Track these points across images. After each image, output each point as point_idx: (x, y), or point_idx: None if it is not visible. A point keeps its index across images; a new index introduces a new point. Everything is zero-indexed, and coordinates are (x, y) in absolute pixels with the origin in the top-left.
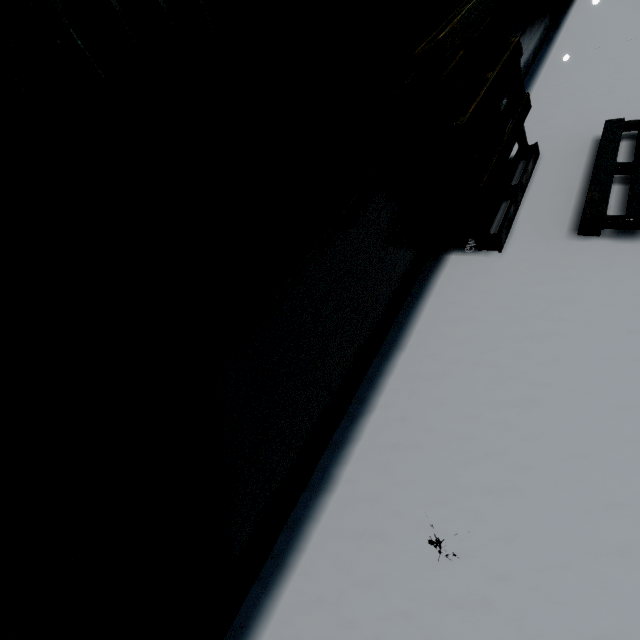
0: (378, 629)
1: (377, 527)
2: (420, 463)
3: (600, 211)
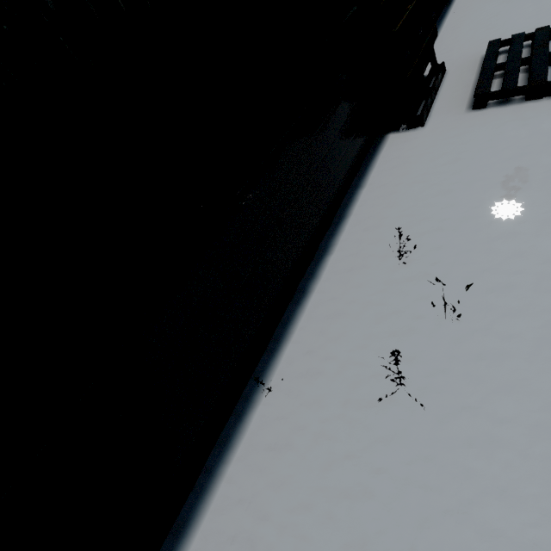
0: (368, 299)
1: (360, 264)
2: (382, 232)
3: (485, 90)
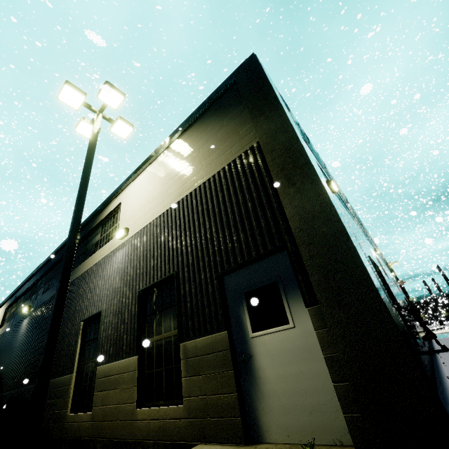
0: None
1: None
2: None
3: None
